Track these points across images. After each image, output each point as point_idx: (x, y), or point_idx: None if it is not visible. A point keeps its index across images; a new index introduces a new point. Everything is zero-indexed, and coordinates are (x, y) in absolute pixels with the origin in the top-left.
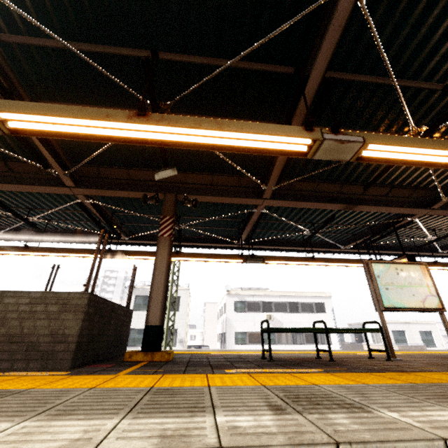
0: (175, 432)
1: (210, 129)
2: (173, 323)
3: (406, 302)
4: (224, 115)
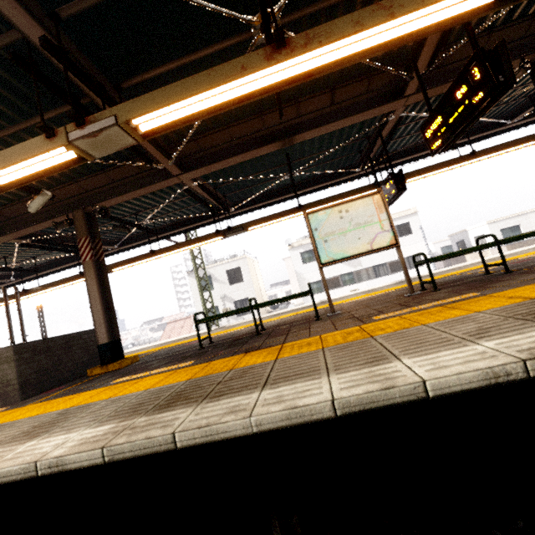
0: None
1: None
2: (212, 304)
3: (349, 250)
4: (29, 114)
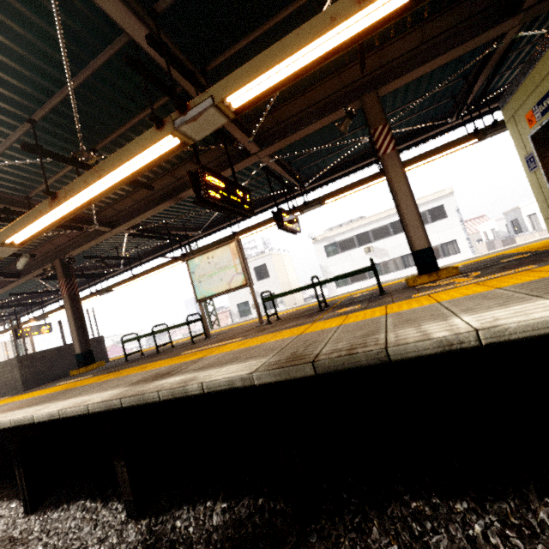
0: None
1: None
2: (213, 308)
3: (215, 289)
4: None
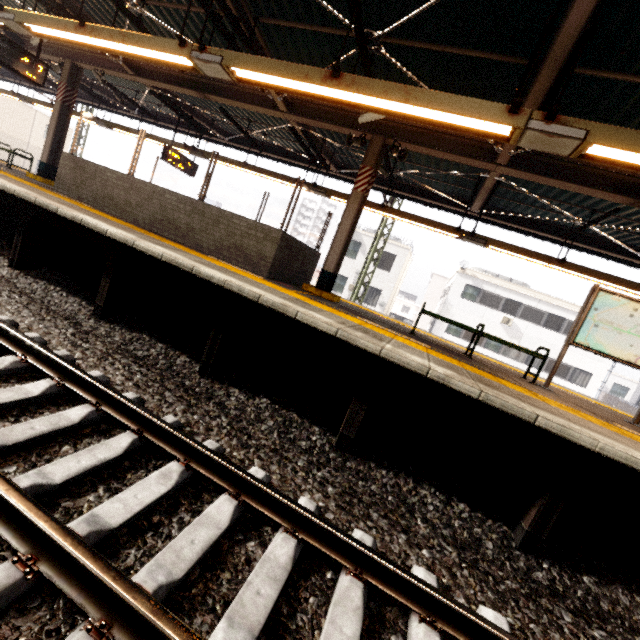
0: (289, 305)
1: (395, 101)
2: (369, 281)
3: (611, 349)
4: (456, 41)
